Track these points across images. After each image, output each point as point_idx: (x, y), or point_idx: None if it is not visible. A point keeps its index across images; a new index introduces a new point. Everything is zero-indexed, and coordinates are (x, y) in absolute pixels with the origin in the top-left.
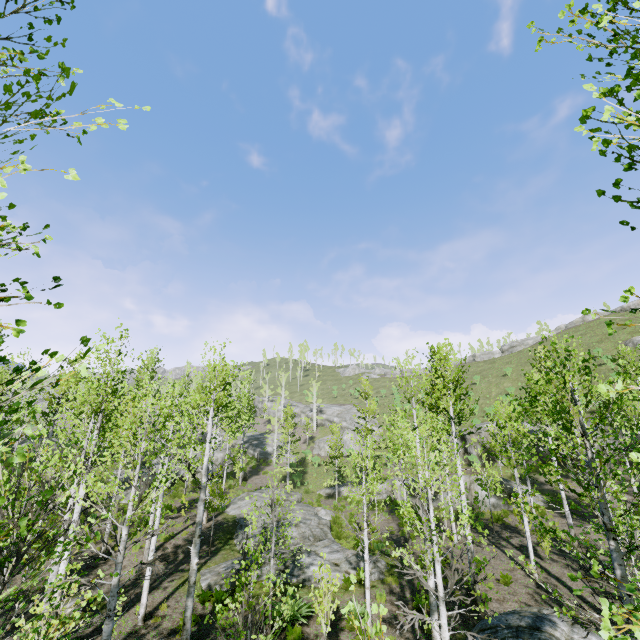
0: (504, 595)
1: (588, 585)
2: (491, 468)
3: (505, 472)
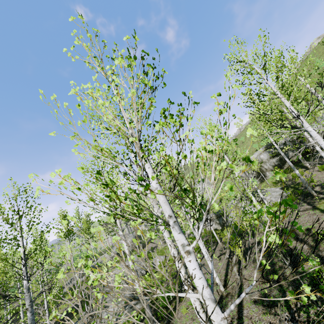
0: (187, 321)
1: (258, 289)
2: (264, 182)
3: (271, 181)
